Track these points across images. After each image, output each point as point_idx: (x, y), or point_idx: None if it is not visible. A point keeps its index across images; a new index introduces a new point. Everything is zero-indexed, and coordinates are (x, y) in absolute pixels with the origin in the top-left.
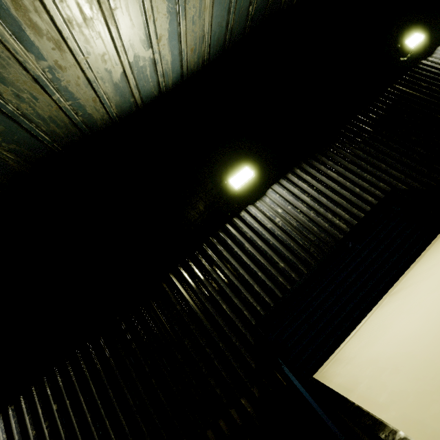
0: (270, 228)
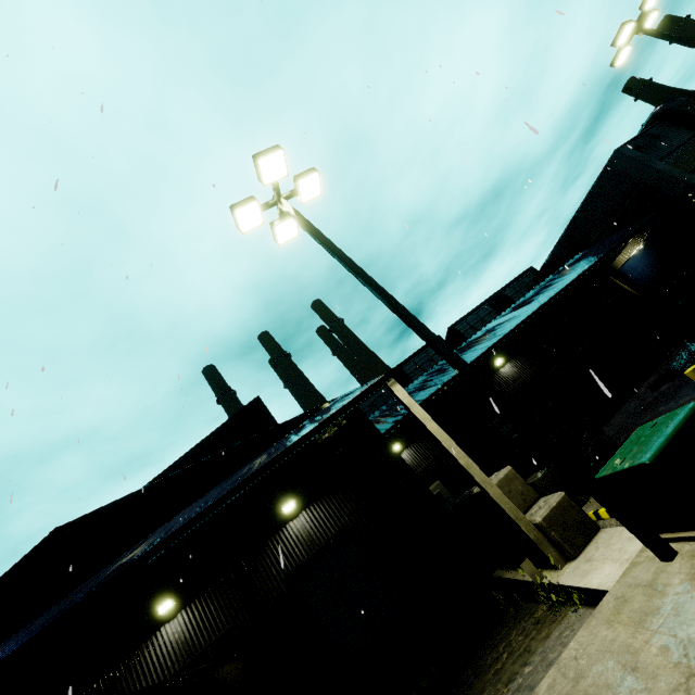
0: (171, 640)
